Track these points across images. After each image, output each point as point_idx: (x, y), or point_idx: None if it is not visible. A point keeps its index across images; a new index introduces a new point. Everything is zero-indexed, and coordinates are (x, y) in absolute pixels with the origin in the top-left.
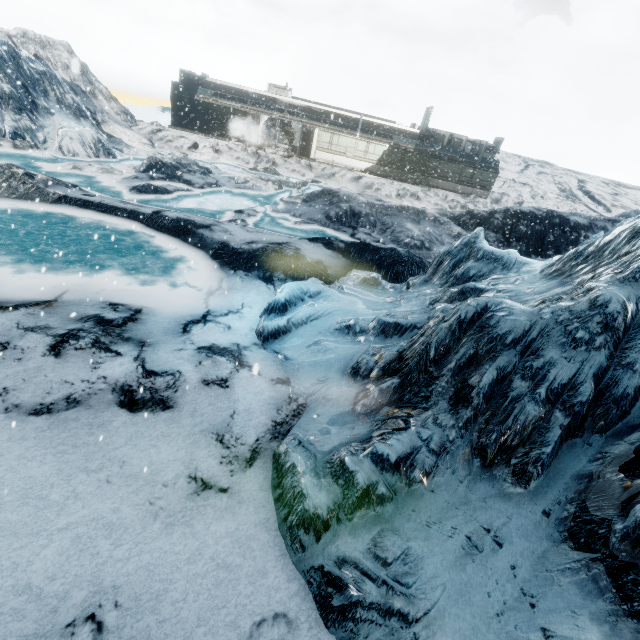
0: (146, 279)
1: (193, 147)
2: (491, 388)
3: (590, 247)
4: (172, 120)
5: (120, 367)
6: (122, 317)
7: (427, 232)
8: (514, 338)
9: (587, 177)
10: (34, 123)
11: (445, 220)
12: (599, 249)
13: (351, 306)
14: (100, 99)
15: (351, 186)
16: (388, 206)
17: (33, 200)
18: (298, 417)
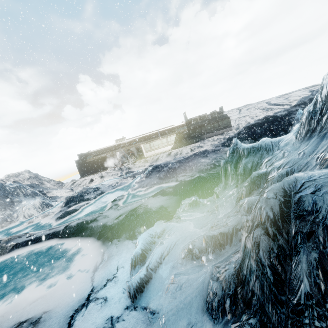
0: (54, 280)
1: (91, 181)
2: None
3: (317, 104)
4: (80, 175)
5: None
6: None
7: (213, 158)
8: None
9: (268, 100)
10: (12, 211)
11: (219, 148)
12: (325, 101)
13: (187, 230)
14: (45, 183)
15: (168, 158)
16: (187, 157)
17: None
18: None
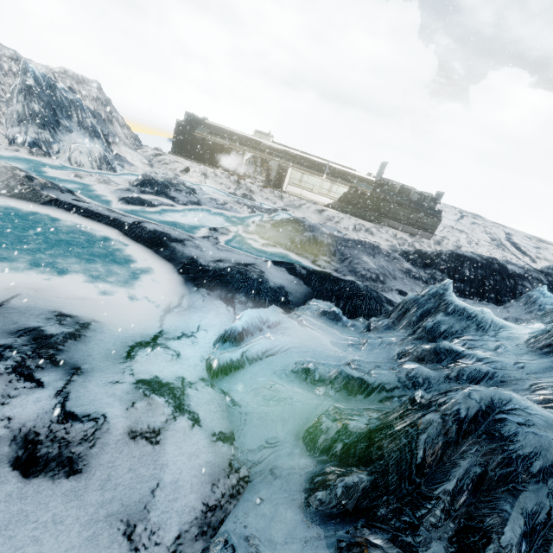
0: (107, 288)
1: (185, 170)
2: (518, 548)
3: None
4: (172, 148)
5: (34, 404)
6: (64, 332)
7: (381, 266)
8: (543, 466)
9: (512, 231)
10: (53, 137)
11: (397, 256)
12: None
13: (310, 343)
14: (115, 125)
15: (315, 217)
16: (347, 239)
17: (25, 199)
18: (236, 498)
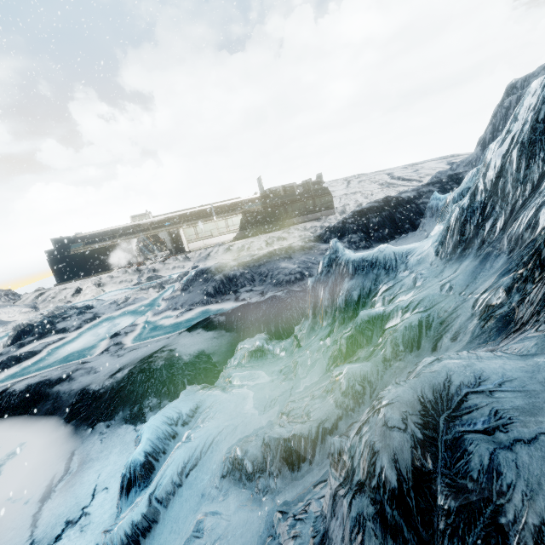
0: None
1: (76, 292)
2: None
3: (476, 195)
4: (56, 279)
5: None
6: None
7: (301, 262)
8: None
9: (391, 170)
10: None
11: (311, 244)
12: (492, 191)
13: (238, 411)
14: None
15: (227, 256)
16: (257, 258)
17: None
18: None
